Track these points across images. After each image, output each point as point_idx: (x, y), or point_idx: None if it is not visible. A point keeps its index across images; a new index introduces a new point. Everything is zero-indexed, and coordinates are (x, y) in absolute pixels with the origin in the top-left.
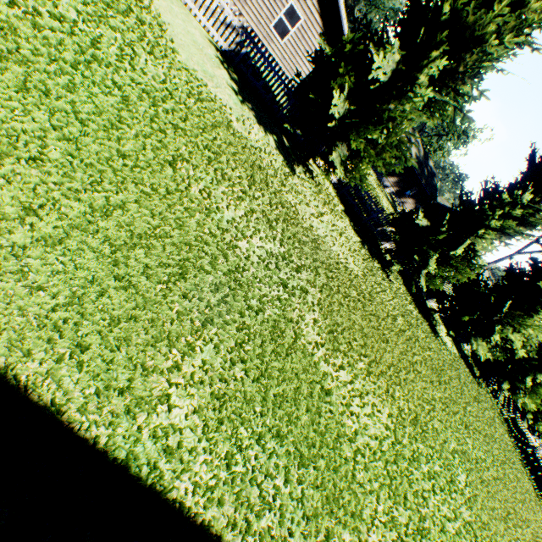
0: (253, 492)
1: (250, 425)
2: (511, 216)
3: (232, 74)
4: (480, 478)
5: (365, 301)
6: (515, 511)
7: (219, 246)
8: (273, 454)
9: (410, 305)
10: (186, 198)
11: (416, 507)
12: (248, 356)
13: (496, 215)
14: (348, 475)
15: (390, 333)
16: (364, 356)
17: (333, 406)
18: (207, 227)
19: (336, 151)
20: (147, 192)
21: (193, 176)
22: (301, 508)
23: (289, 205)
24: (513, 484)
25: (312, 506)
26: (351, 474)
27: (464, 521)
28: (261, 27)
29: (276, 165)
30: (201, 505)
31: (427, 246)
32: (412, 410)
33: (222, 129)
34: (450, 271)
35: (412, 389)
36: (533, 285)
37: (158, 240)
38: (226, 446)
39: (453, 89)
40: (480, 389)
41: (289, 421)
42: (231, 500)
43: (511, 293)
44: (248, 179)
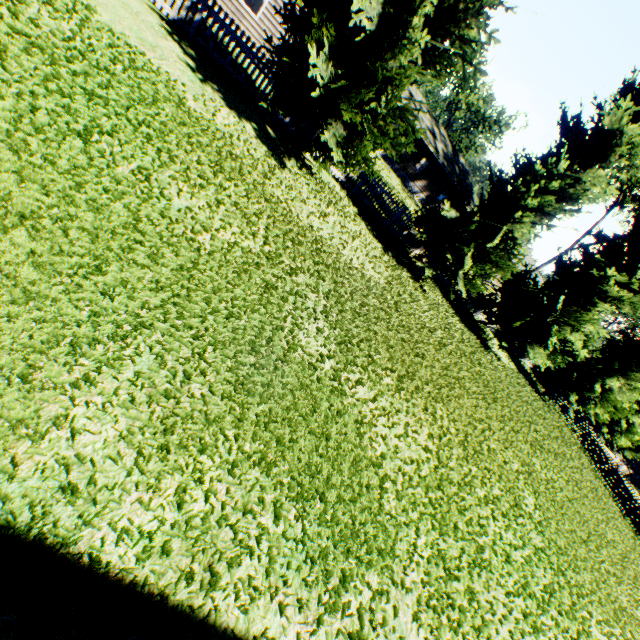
0: (224, 535)
1: (216, 452)
2: (549, 191)
3: (187, 48)
4: (552, 500)
5: (391, 311)
6: (597, 532)
7: (165, 237)
8: (257, 487)
9: (452, 318)
10: (109, 179)
11: (471, 537)
12: (213, 369)
13: (532, 191)
14: (372, 506)
15: (427, 346)
16: (392, 370)
17: (348, 427)
18: (145, 214)
19: (329, 130)
20: (37, 163)
21: (121, 154)
22: (303, 550)
23: (276, 200)
24: (593, 504)
25: (319, 546)
26: (377, 505)
27: (535, 547)
28: (227, 0)
29: (256, 155)
30: (129, 557)
31: (460, 242)
32: (460, 429)
33: (169, 106)
34: (490, 269)
35: (459, 407)
36: (586, 275)
37: (55, 222)
38: (175, 479)
39: (457, 36)
40: (547, 407)
41: (280, 445)
42: (183, 548)
43: (563, 288)
44: (213, 166)
